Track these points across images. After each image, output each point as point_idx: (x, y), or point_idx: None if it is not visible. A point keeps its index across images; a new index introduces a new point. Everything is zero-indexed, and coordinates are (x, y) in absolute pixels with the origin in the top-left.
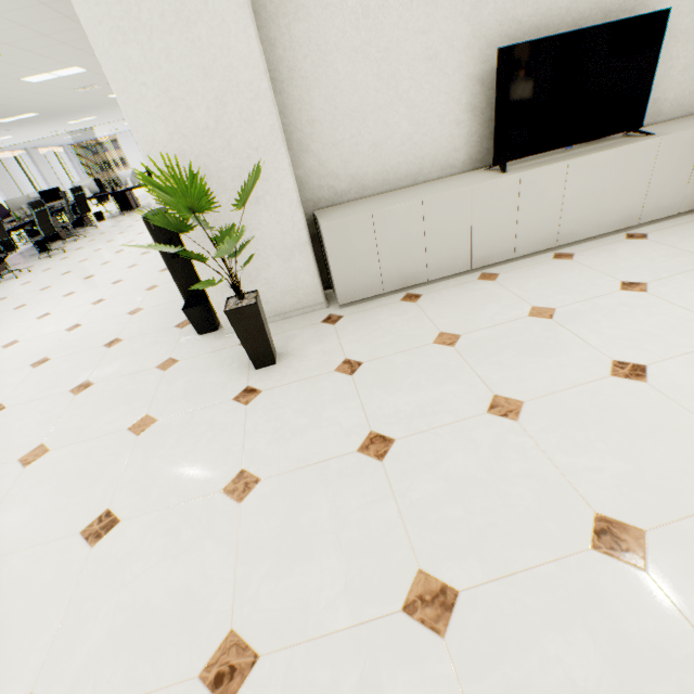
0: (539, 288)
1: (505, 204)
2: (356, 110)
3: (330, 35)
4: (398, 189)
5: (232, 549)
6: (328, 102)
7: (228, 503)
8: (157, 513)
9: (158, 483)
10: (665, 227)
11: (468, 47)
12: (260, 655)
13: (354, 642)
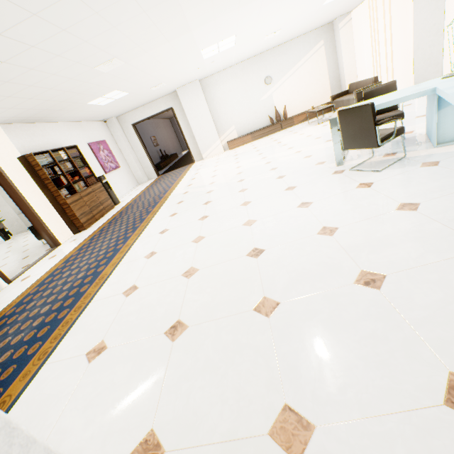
0: None
1: None
2: None
3: None
4: None
5: None
6: None
7: None
8: None
9: None
10: None
11: None
12: None
13: None
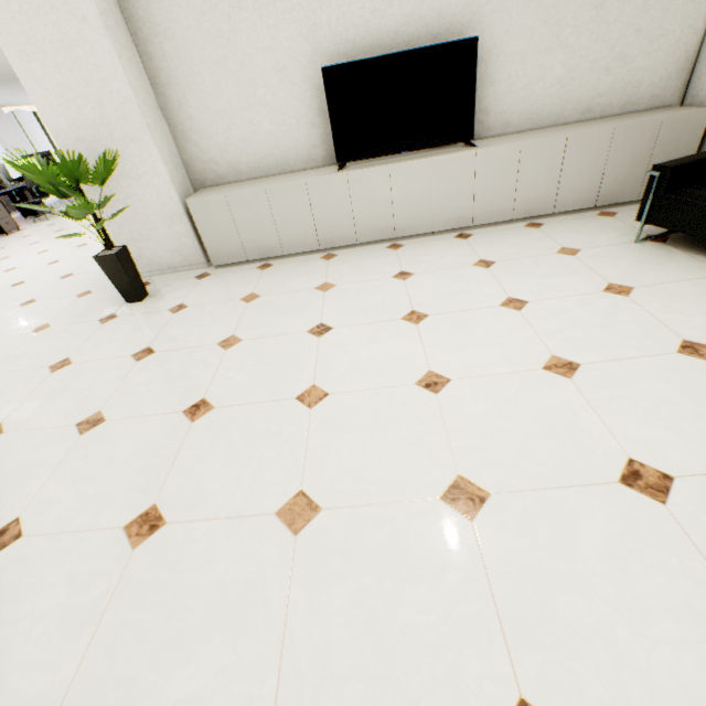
0: (346, 270)
1: (339, 197)
2: (224, 110)
3: (194, 51)
4: (270, 176)
5: (31, 392)
6: (200, 103)
7: (47, 373)
8: (12, 373)
9: (24, 359)
10: (493, 230)
11: (312, 62)
12: (5, 432)
13: (45, 433)
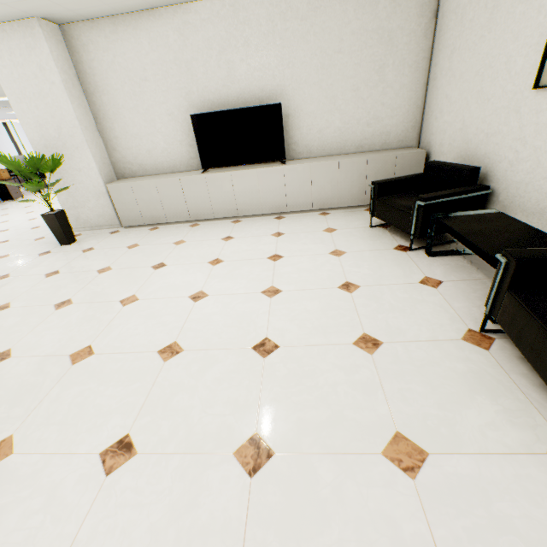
0: (199, 233)
1: (201, 189)
2: (137, 134)
3: (120, 101)
4: (165, 174)
5: None
6: (123, 129)
7: None
8: None
9: None
10: (299, 215)
11: (188, 111)
12: None
13: None
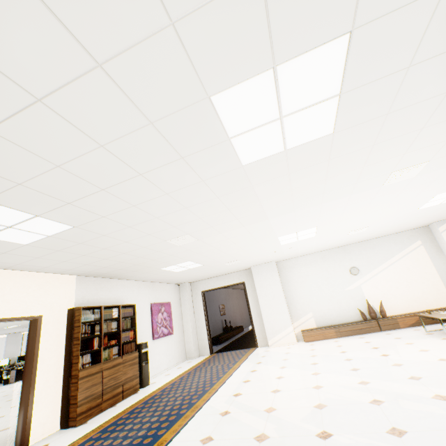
0: None
1: None
2: None
3: None
4: None
5: None
6: None
7: None
8: None
9: None
10: None
11: None
12: None
13: None
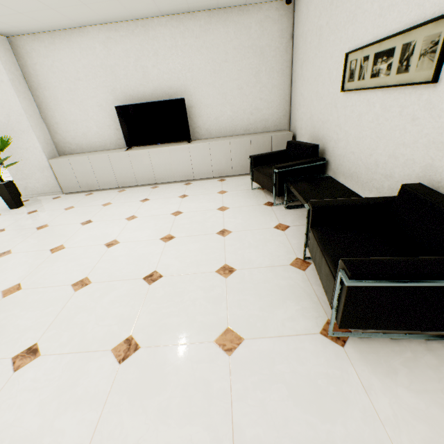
0: (123, 197)
1: (126, 162)
2: (74, 120)
3: (59, 95)
4: (98, 151)
5: None
6: (62, 117)
7: None
8: None
9: None
10: (203, 182)
11: (114, 103)
12: None
13: None
